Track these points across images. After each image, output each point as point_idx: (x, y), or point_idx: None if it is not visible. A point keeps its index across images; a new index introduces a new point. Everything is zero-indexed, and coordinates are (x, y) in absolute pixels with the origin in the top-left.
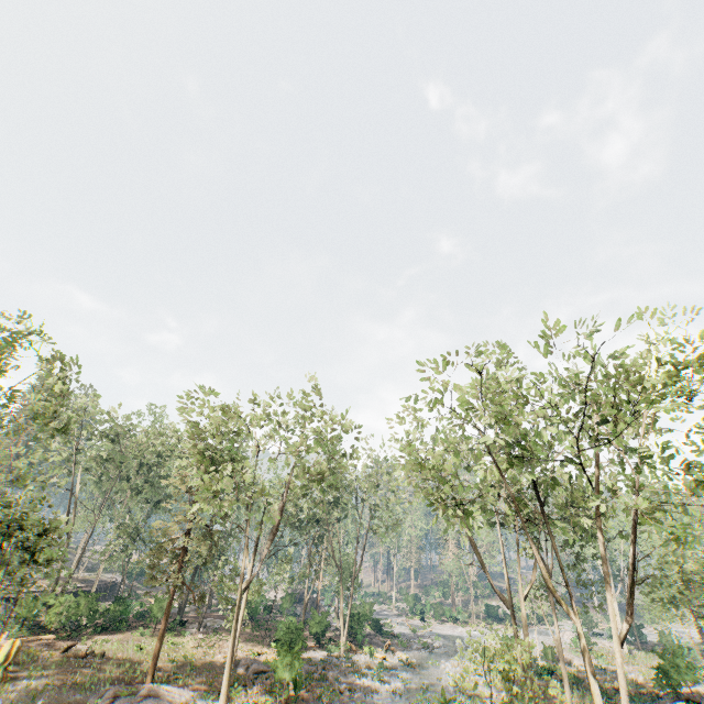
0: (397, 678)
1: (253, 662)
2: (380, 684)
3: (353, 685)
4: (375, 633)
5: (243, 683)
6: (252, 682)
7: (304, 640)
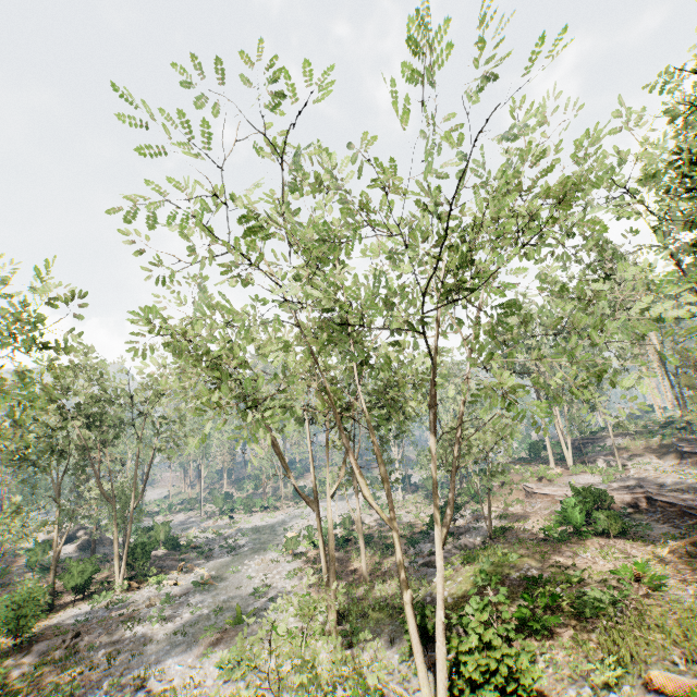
0: (187, 607)
1: None
2: (159, 628)
3: (117, 647)
4: (172, 551)
5: None
6: None
7: (60, 597)
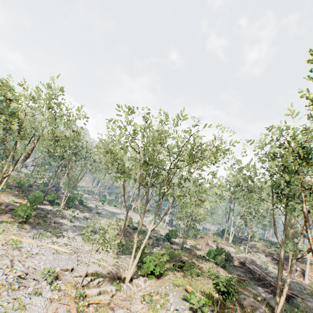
0: (79, 221)
1: (12, 205)
2: (69, 222)
3: (57, 221)
4: (80, 204)
5: (1, 212)
6: (6, 213)
7: (44, 201)
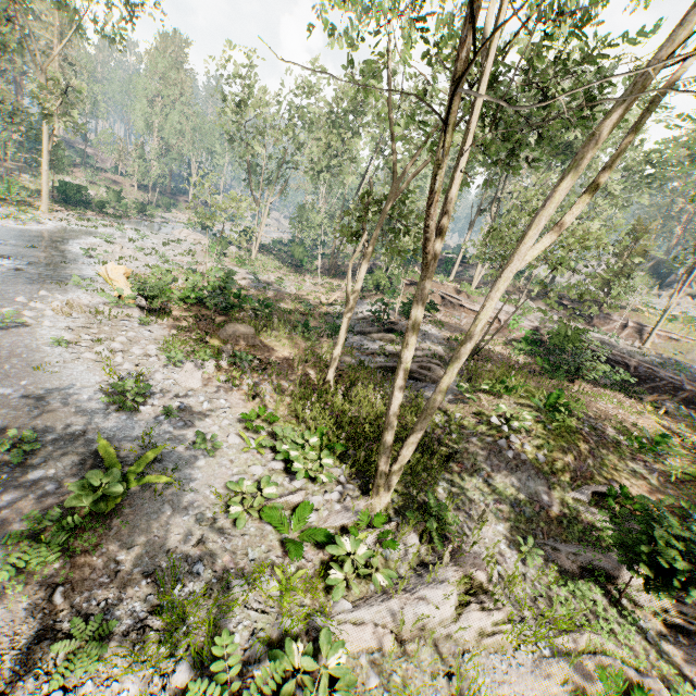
0: None
1: None
2: None
3: None
4: None
5: None
6: None
7: None
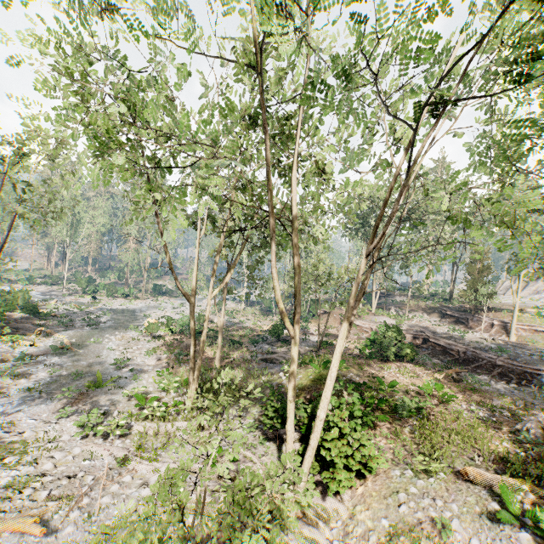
0: (44, 367)
1: None
2: (11, 383)
3: None
4: (30, 316)
5: None
6: None
7: None
